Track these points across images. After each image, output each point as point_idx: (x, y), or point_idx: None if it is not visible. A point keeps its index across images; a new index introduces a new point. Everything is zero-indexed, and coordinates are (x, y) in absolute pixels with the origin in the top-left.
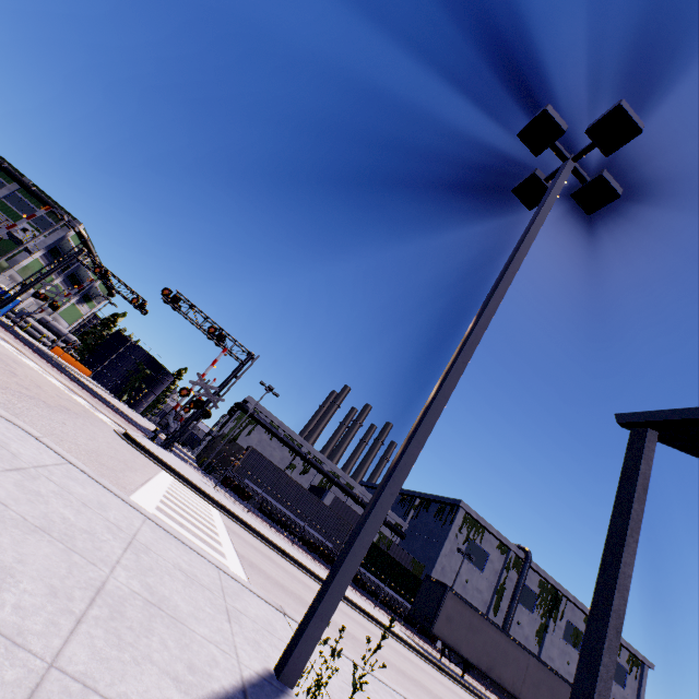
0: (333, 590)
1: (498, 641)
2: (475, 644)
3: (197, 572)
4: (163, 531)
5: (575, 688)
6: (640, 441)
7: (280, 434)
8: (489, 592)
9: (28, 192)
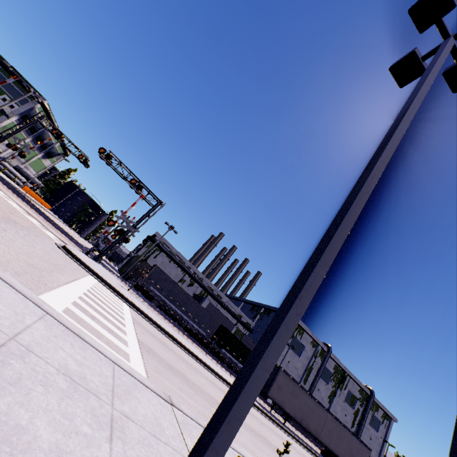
0: (231, 418)
1: (309, 403)
2: (294, 404)
3: (87, 373)
4: (62, 327)
5: None
6: None
7: (176, 259)
8: (302, 370)
9: (7, 72)
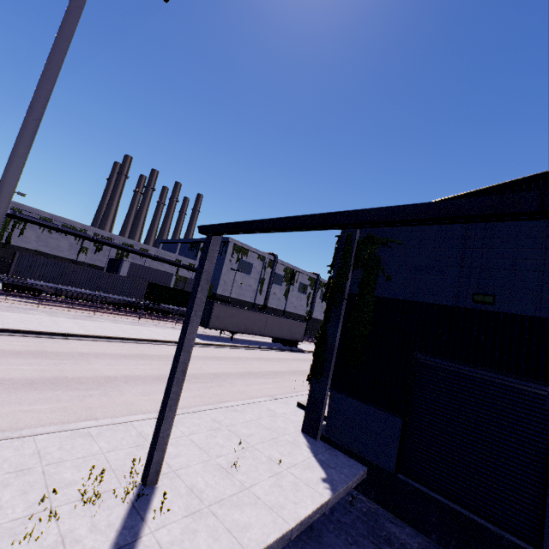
0: None
1: (249, 316)
2: (236, 323)
3: None
4: None
5: (161, 407)
6: (208, 247)
7: (56, 226)
8: (256, 284)
9: None
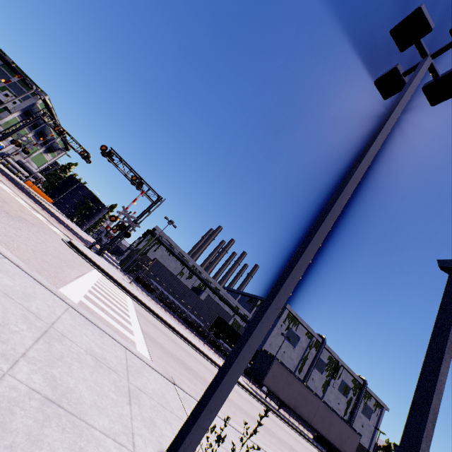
0: (222, 387)
1: (302, 391)
2: (288, 392)
3: (106, 355)
4: (82, 318)
5: None
6: None
7: (175, 252)
8: (297, 360)
9: (9, 68)
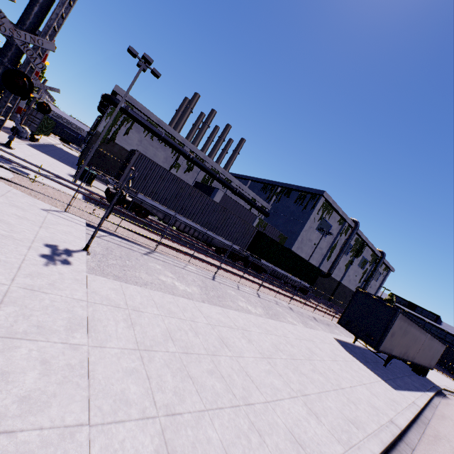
0: None
1: (415, 334)
2: (402, 344)
3: None
4: None
5: None
6: None
7: (160, 133)
8: (326, 248)
9: None
